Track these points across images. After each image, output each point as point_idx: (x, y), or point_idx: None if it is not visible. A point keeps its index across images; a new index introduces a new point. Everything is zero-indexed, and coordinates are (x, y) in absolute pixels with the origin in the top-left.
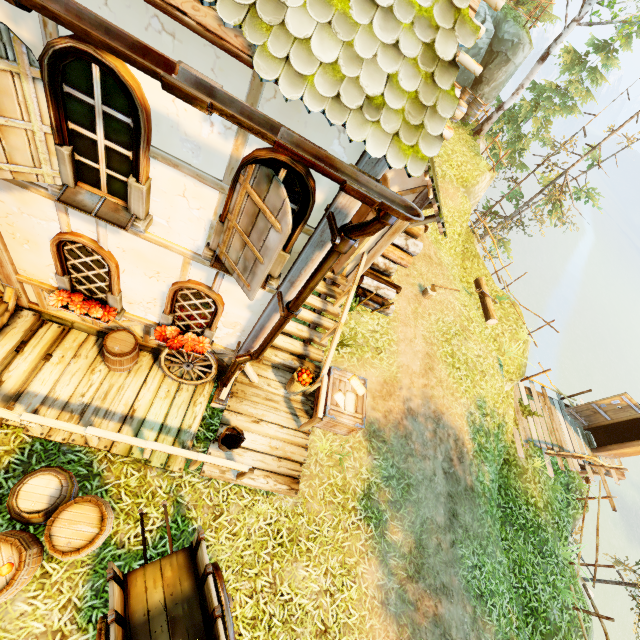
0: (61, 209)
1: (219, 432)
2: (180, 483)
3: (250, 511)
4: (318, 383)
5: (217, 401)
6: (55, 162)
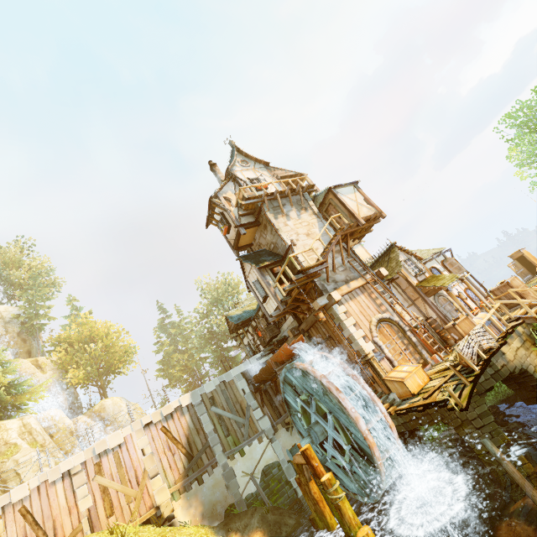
0: None
1: None
2: None
3: None
4: None
5: None
6: None
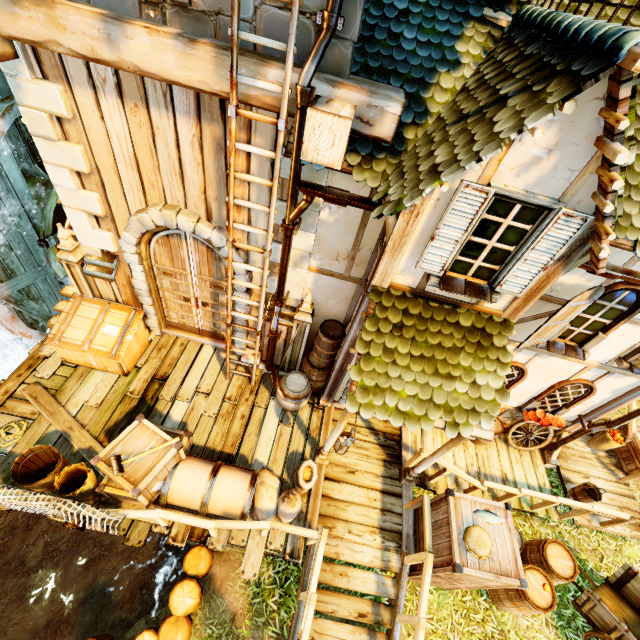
0: (517, 350)
1: (567, 488)
2: (559, 531)
3: (621, 555)
4: (627, 440)
5: (550, 462)
6: (556, 332)
